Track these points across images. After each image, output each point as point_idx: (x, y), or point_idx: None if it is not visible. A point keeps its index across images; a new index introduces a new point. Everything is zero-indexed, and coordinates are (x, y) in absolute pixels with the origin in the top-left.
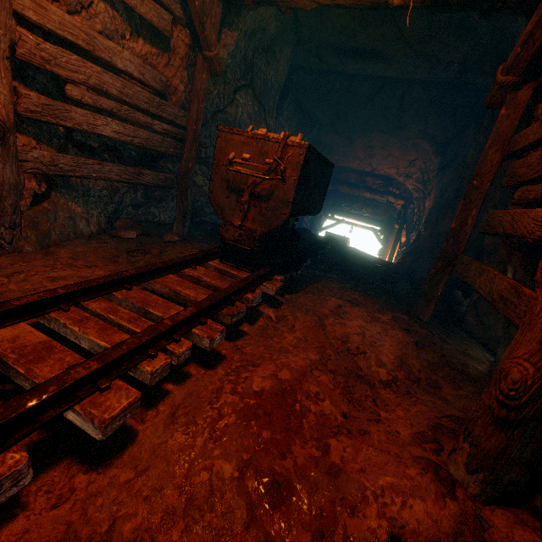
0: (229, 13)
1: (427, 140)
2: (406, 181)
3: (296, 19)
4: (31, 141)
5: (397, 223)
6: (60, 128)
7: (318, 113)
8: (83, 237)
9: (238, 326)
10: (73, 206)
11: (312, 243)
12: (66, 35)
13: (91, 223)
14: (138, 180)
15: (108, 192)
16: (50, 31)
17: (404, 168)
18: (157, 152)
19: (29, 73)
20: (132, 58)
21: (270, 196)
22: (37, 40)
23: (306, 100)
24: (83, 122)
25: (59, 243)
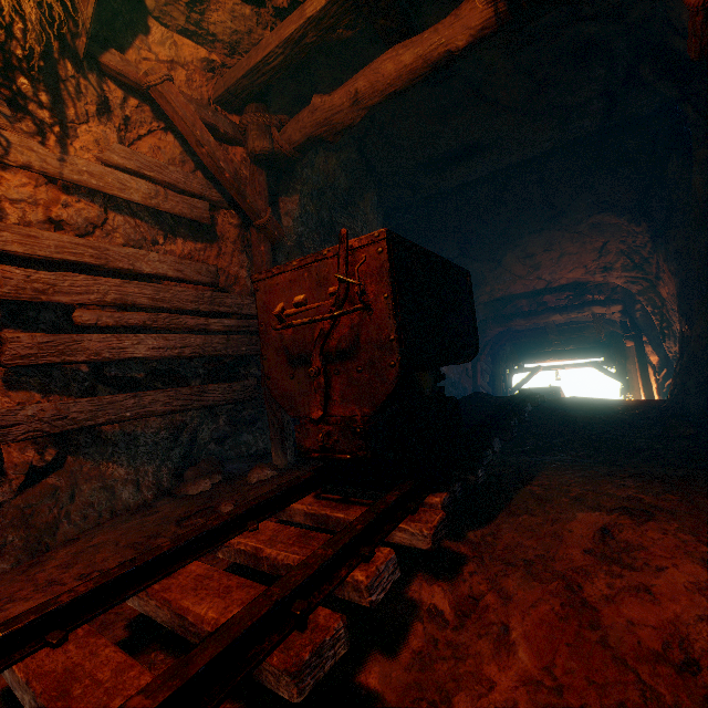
0: (282, 181)
1: (608, 211)
2: (608, 276)
3: (365, 159)
4: (34, 395)
5: (628, 339)
6: (83, 368)
7: (438, 247)
8: (127, 512)
9: (353, 671)
10: (109, 468)
11: (492, 410)
12: (66, 256)
13: (143, 485)
14: (200, 402)
15: (169, 432)
16: (45, 259)
17: (594, 262)
18: (234, 359)
19: (29, 314)
20: (163, 257)
21: (356, 346)
22: (27, 272)
23: (417, 239)
24: (102, 349)
25: (75, 536)
